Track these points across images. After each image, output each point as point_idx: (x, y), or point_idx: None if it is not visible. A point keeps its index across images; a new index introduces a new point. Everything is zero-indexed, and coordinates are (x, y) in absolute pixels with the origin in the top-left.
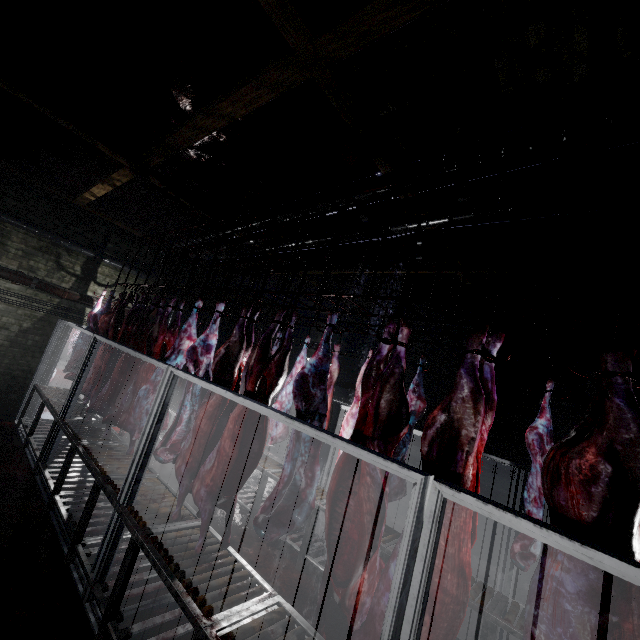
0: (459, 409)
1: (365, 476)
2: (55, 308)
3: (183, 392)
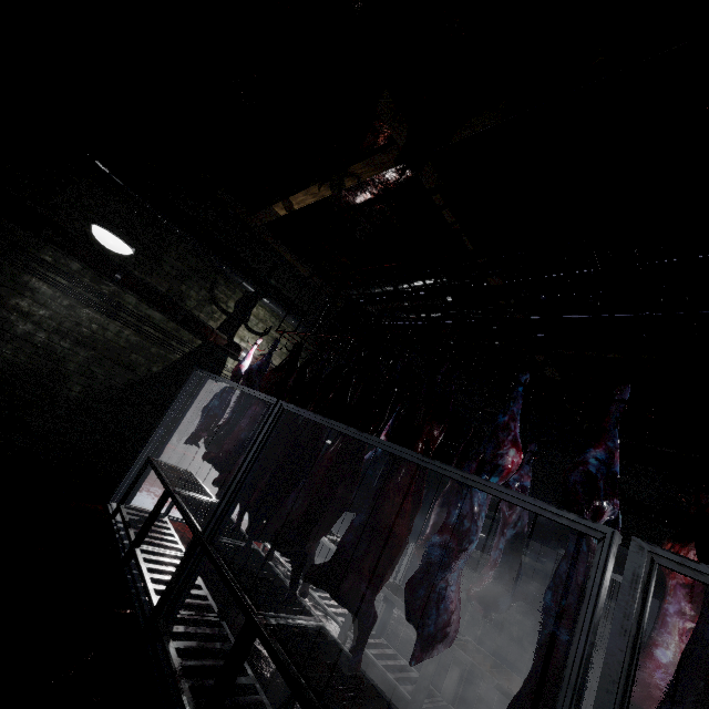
0: None
1: None
2: (194, 352)
3: (565, 583)
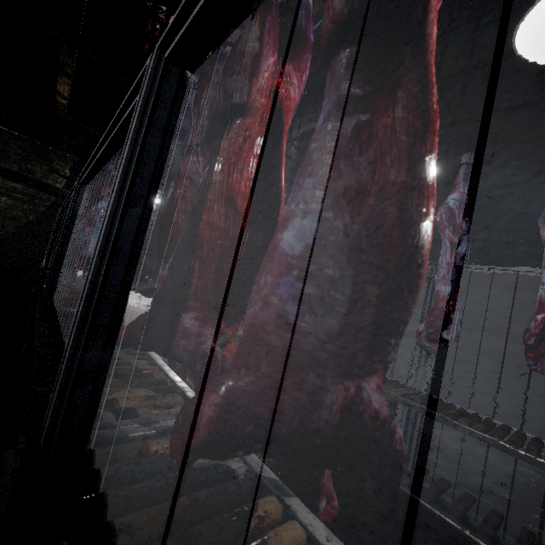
0: (245, 31)
1: (183, 180)
2: (53, 205)
3: None
